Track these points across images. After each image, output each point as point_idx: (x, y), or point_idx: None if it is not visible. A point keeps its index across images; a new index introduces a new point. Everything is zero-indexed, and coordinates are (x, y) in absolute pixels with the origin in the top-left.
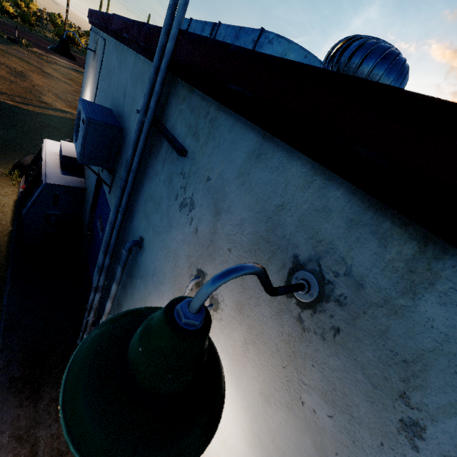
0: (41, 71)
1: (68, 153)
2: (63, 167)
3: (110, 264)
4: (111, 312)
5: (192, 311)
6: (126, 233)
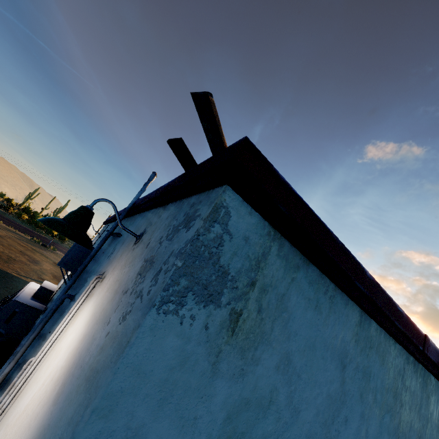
0: (53, 262)
1: (46, 286)
2: (35, 295)
3: (32, 344)
4: (3, 389)
5: (90, 205)
6: (64, 304)
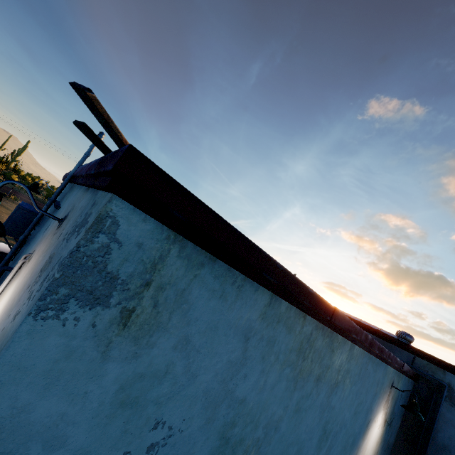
0: None
1: None
2: None
3: None
4: None
5: None
6: (7, 274)
